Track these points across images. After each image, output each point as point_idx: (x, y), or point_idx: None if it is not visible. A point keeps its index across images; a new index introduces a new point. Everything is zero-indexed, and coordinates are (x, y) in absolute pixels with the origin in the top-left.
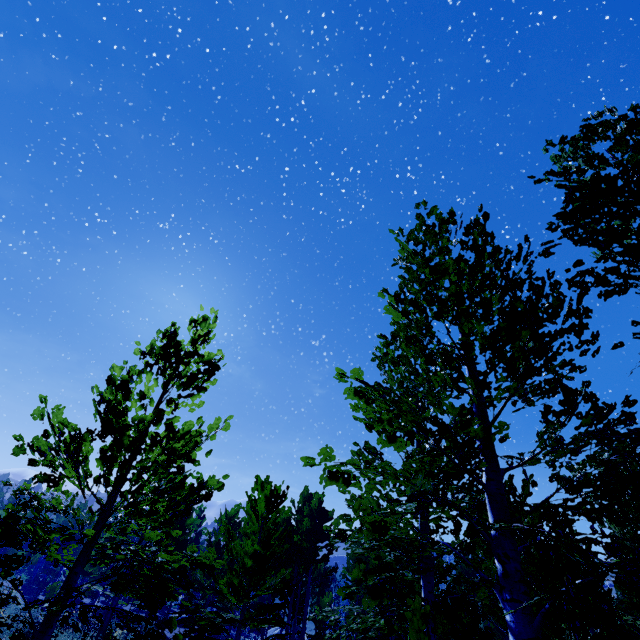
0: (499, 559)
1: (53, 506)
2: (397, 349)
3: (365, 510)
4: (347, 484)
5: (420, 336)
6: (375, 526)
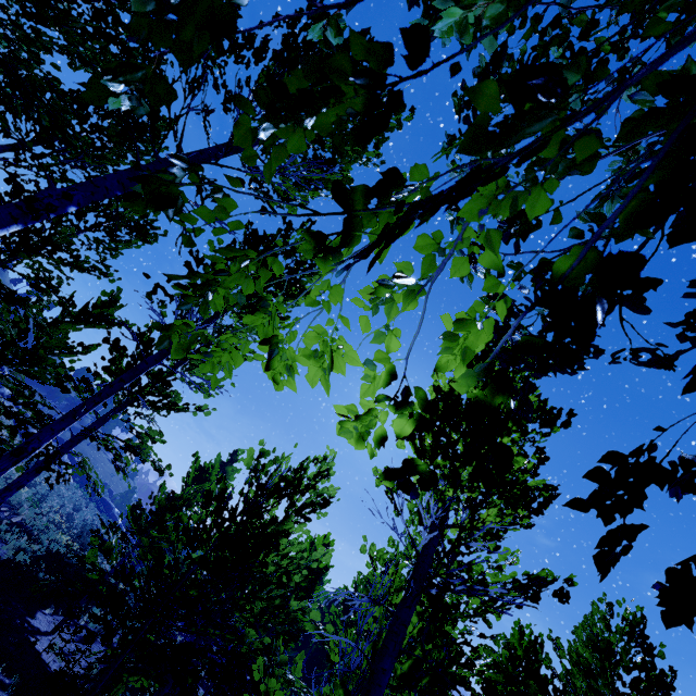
0: None
1: None
2: None
3: None
4: None
5: None
6: None
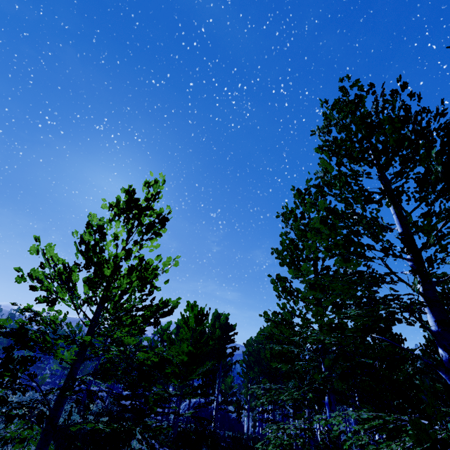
0: (445, 348)
1: (52, 321)
2: (298, 208)
3: (322, 315)
4: (323, 293)
5: (317, 197)
6: (332, 327)
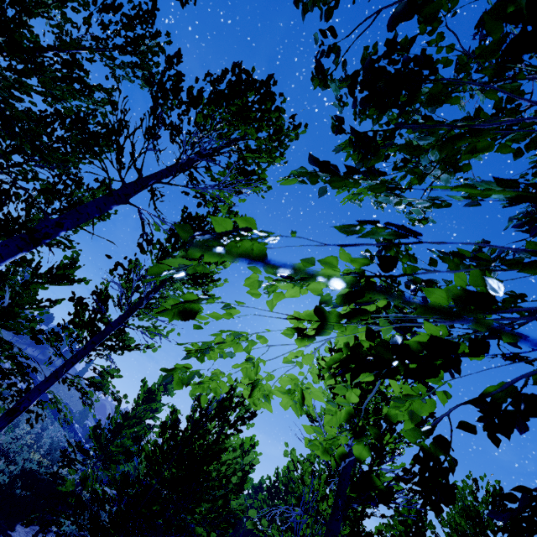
0: None
1: None
2: None
3: None
4: None
5: None
6: None
